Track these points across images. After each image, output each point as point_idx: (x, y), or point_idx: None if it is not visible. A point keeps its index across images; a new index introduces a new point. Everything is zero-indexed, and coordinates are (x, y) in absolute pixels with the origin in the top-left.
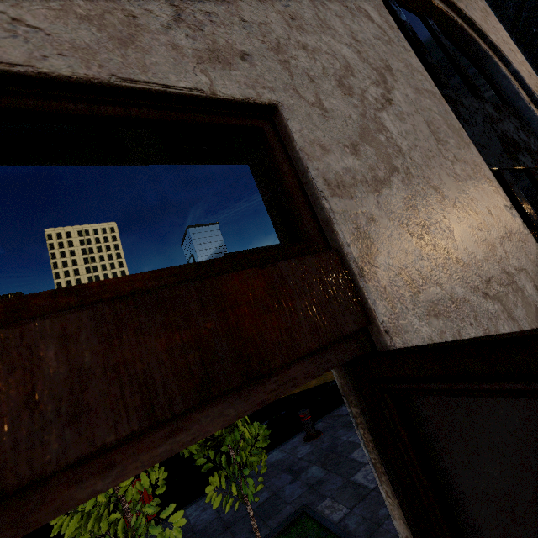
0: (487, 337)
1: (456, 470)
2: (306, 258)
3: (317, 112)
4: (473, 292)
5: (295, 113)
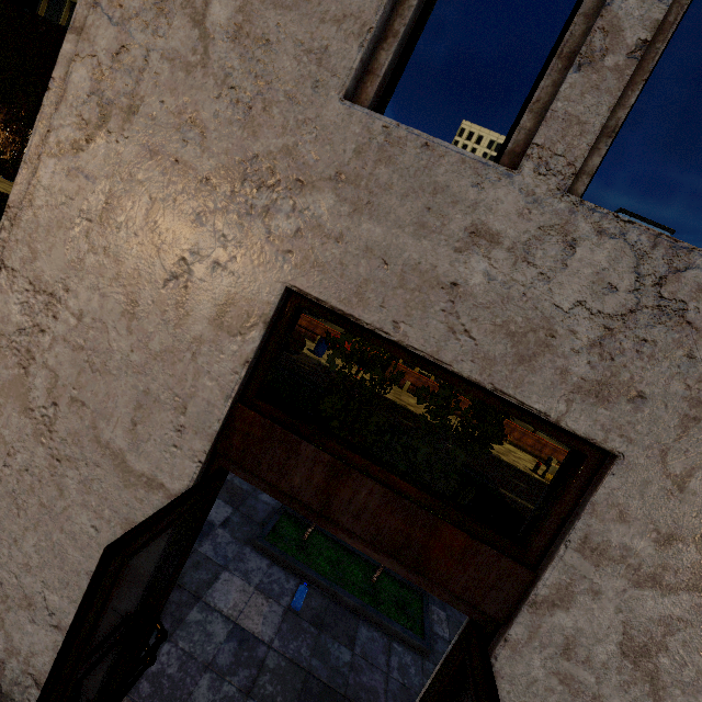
0: None
1: None
2: (505, 558)
3: (665, 484)
4: None
5: (629, 473)
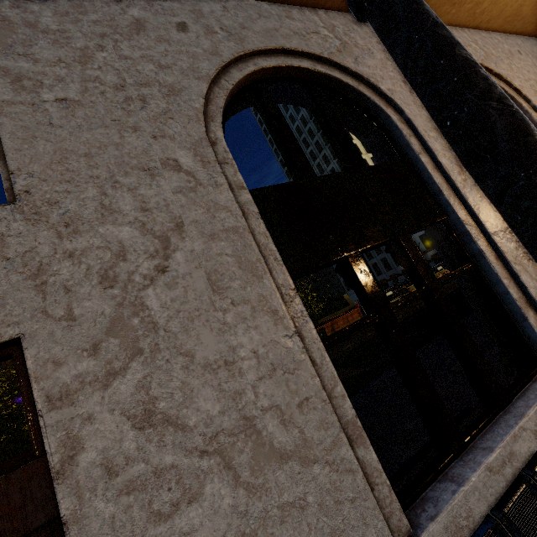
0: None
1: None
2: (14, 472)
3: (63, 325)
4: (188, 454)
5: (36, 338)
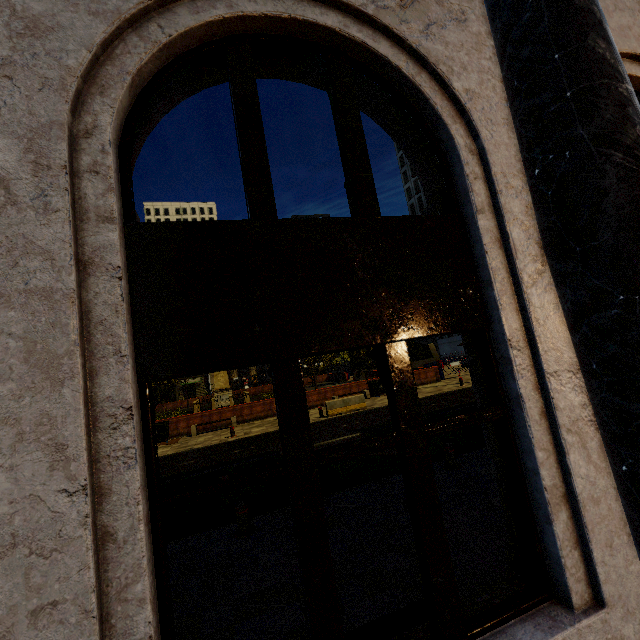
0: None
1: None
2: None
3: None
4: None
5: None
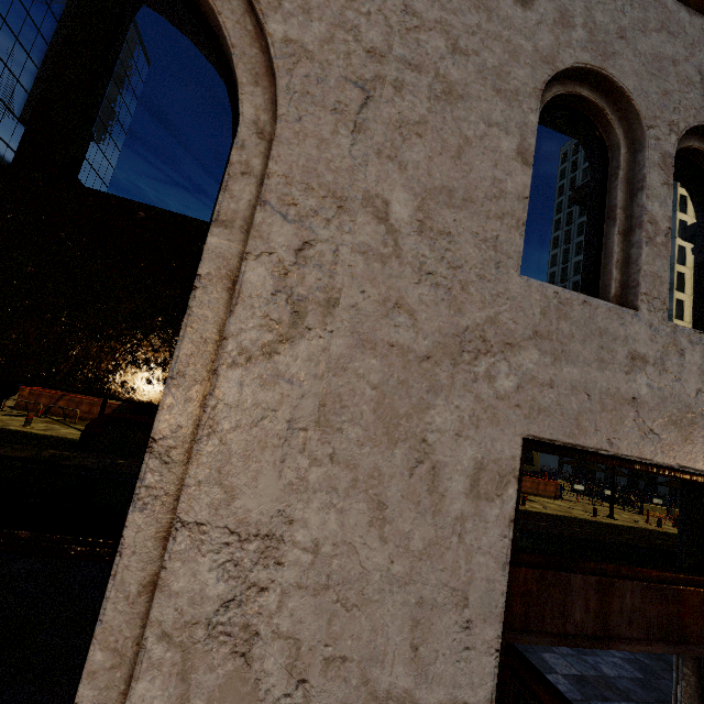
0: None
1: None
2: None
3: None
4: None
5: None
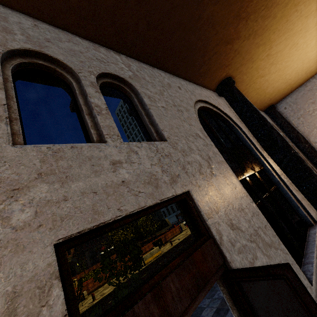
0: (254, 267)
1: (253, 302)
2: (207, 242)
3: (198, 188)
4: (247, 241)
5: (193, 192)
